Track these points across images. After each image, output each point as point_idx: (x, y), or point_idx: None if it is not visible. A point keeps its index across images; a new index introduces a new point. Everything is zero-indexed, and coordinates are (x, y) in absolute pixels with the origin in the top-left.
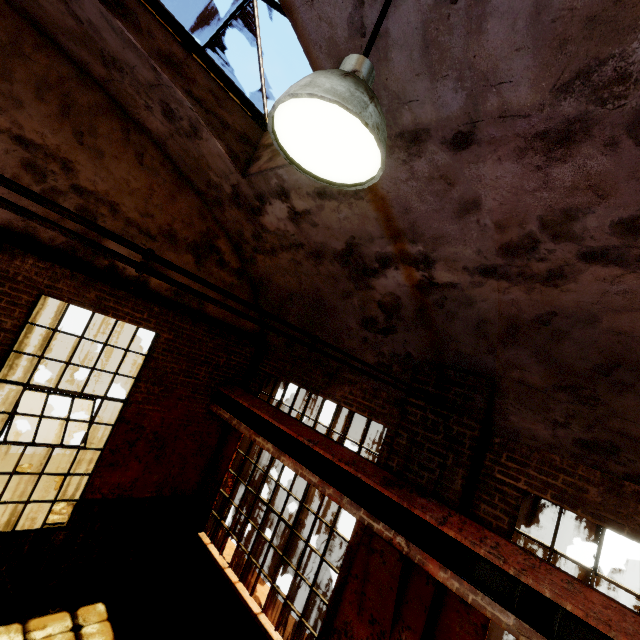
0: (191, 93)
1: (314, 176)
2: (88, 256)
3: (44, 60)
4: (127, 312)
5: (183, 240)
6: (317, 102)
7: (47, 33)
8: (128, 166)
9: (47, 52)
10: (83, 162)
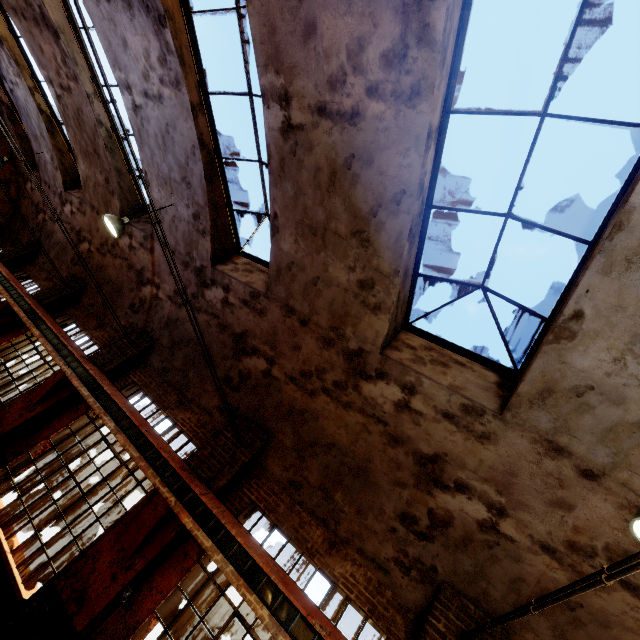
0: (22, 145)
1: None
2: None
3: None
4: None
5: None
6: None
7: None
8: None
9: None
10: None
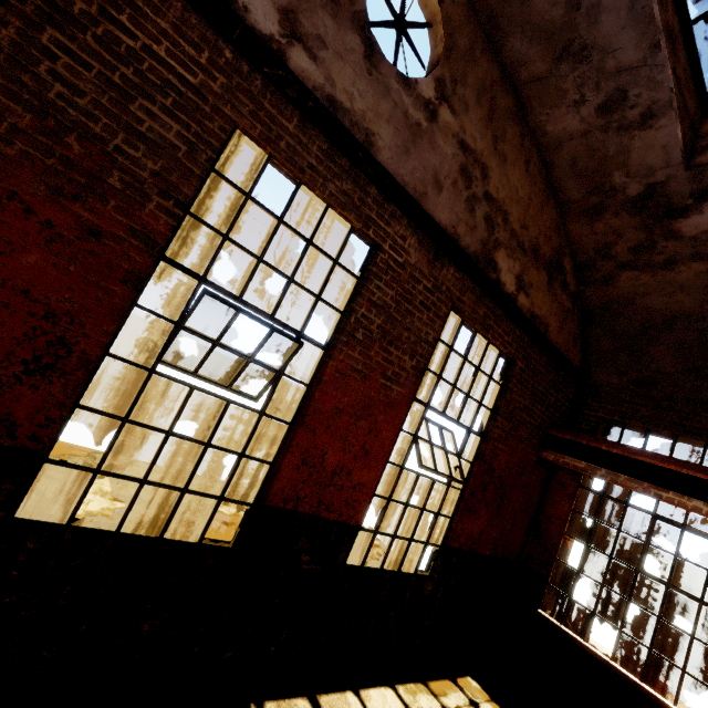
0: (674, 72)
1: None
2: (484, 268)
3: (485, 64)
4: (499, 333)
5: (542, 256)
6: None
7: (495, 36)
8: (518, 173)
9: (487, 56)
10: (493, 168)
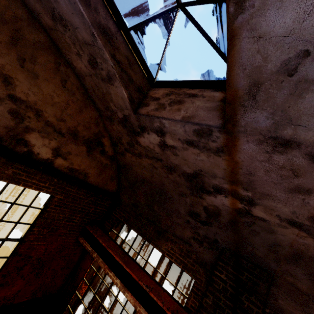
0: (114, 56)
1: None
2: (12, 144)
3: (4, 1)
4: (34, 182)
5: (82, 137)
6: None
7: None
8: (54, 87)
9: None
10: (21, 79)
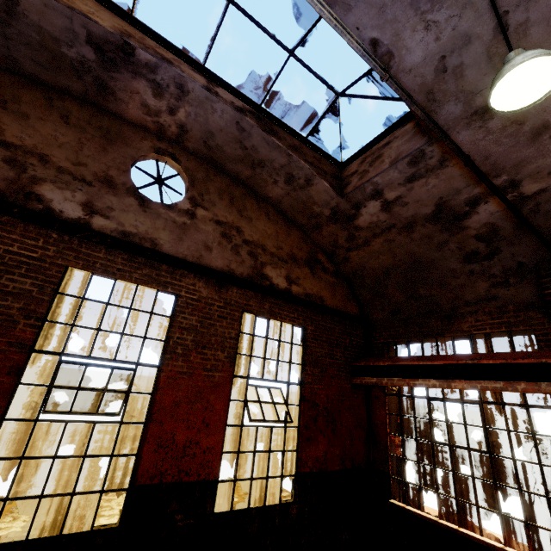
0: (307, 161)
1: (503, 112)
2: (259, 281)
3: (219, 179)
4: (286, 314)
5: (300, 259)
6: (531, 62)
7: (219, 166)
8: (263, 222)
9: (219, 175)
10: (244, 226)
